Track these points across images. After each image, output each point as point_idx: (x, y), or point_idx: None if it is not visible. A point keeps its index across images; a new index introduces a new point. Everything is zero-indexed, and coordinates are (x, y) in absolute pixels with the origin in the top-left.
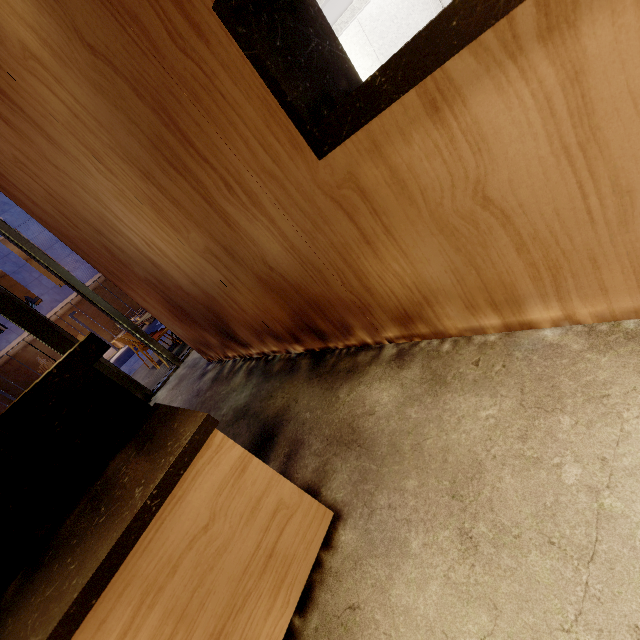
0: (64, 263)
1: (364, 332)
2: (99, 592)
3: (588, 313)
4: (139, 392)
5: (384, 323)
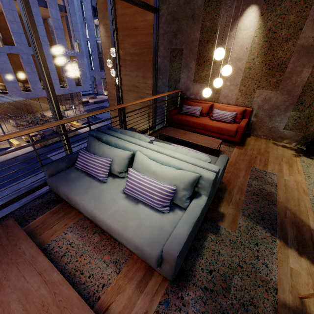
0: (8, 85)
1: None
2: None
3: None
4: None
5: None
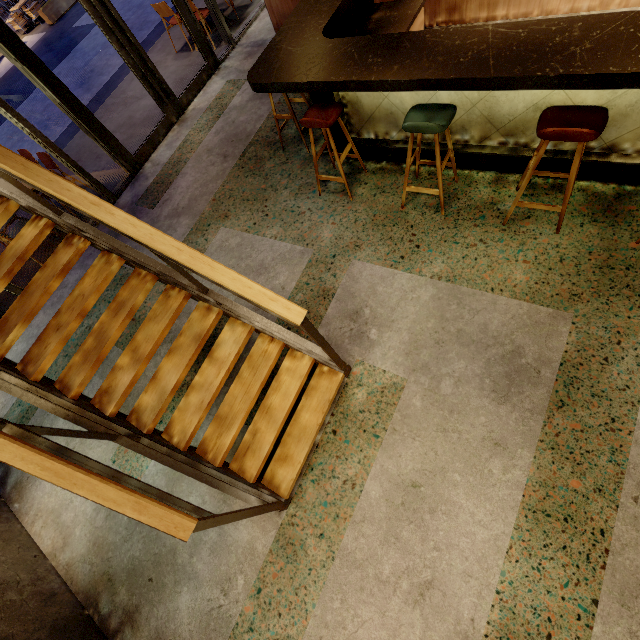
0: None
1: (428, 17)
2: (410, 27)
3: (512, 14)
4: (211, 57)
5: (441, 11)
